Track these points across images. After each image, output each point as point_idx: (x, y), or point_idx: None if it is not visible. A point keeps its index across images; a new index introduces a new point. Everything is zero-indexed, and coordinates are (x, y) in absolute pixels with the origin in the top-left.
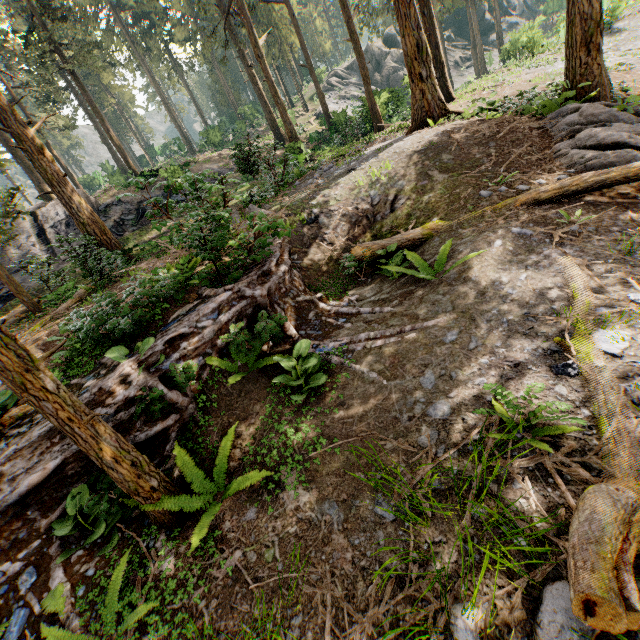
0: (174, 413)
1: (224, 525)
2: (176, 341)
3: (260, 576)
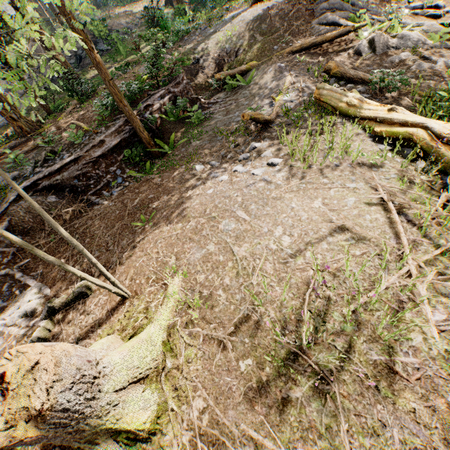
0: (151, 132)
1: (176, 153)
2: (147, 107)
3: (188, 155)
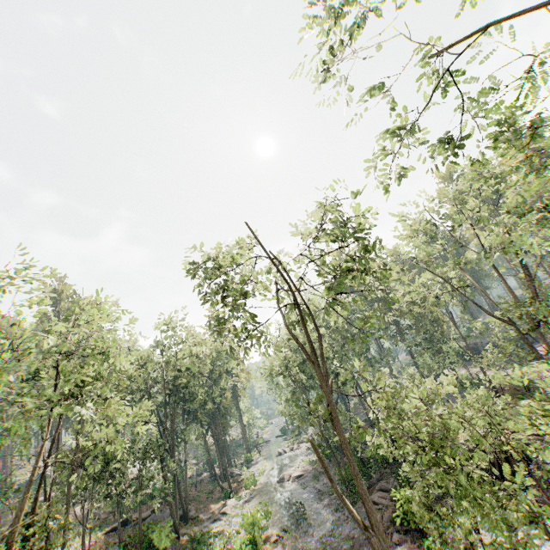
0: None
1: None
2: None
3: None
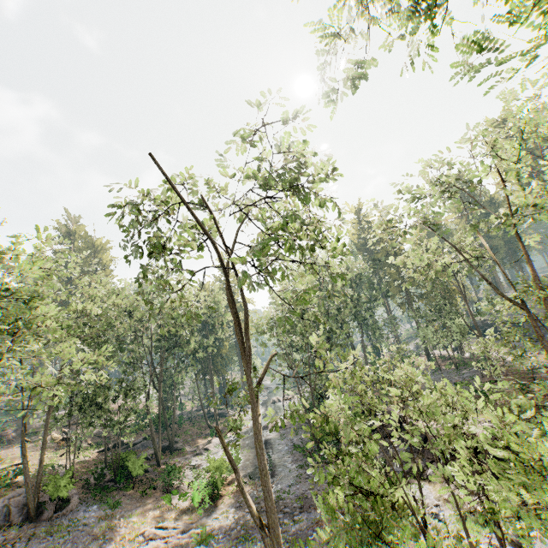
0: None
1: None
2: None
3: None
